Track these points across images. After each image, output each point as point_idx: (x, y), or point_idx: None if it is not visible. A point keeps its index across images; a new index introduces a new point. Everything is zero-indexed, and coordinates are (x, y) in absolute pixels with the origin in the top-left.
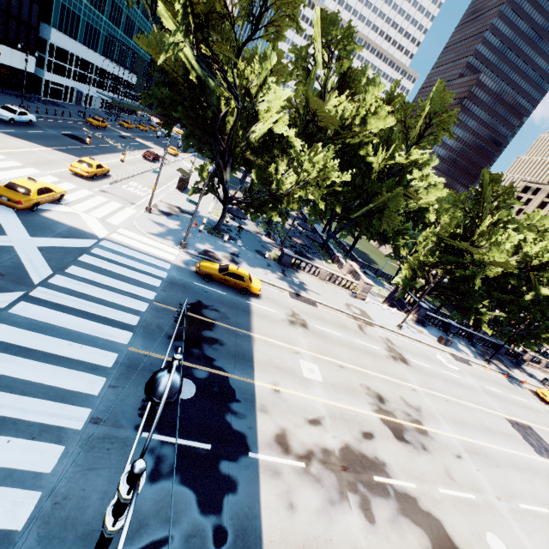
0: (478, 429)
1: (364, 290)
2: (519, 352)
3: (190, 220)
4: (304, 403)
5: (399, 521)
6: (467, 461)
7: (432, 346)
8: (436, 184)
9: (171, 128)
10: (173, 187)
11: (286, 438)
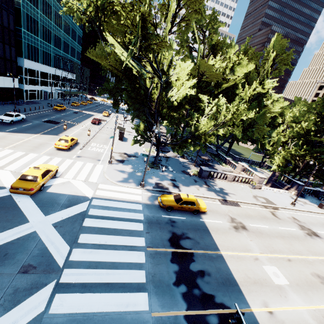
0: None
1: (260, 182)
2: None
3: (136, 161)
4: (296, 318)
5: None
6: None
7: (319, 213)
8: (278, 99)
9: (117, 106)
10: (116, 139)
11: None
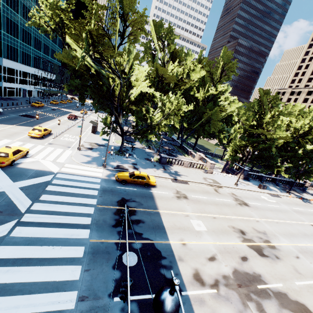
0: (300, 236)
1: (211, 167)
2: (302, 183)
3: (104, 149)
4: (202, 248)
5: (282, 312)
6: (303, 258)
7: (257, 191)
8: (233, 101)
9: (84, 100)
10: (89, 132)
11: (199, 275)
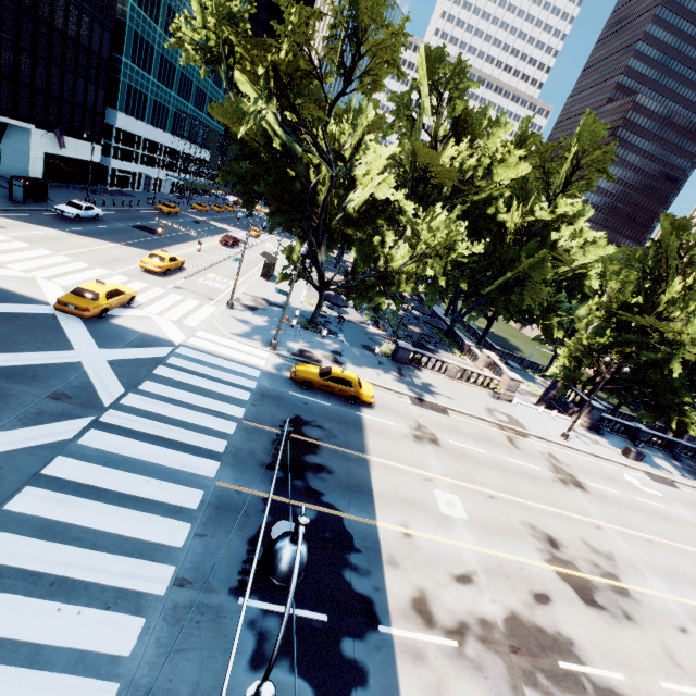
0: None
1: (510, 388)
2: None
3: (279, 314)
4: (447, 552)
5: None
6: None
7: (616, 463)
8: (594, 241)
9: (254, 206)
10: (257, 275)
11: (426, 604)
